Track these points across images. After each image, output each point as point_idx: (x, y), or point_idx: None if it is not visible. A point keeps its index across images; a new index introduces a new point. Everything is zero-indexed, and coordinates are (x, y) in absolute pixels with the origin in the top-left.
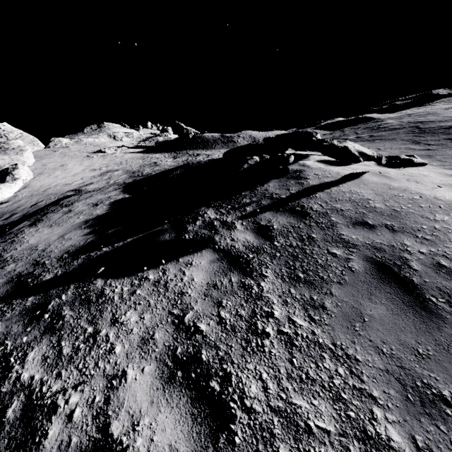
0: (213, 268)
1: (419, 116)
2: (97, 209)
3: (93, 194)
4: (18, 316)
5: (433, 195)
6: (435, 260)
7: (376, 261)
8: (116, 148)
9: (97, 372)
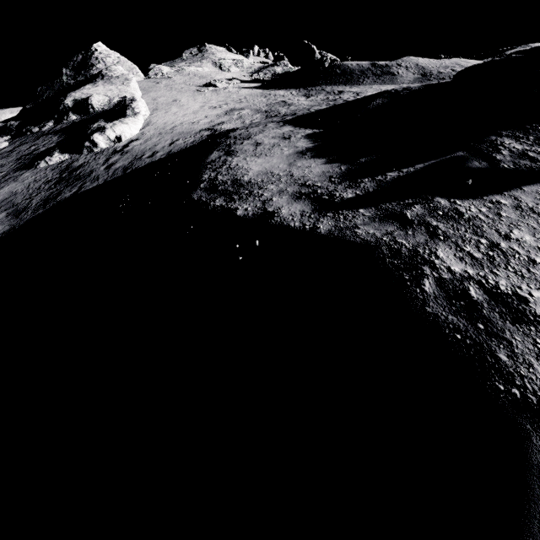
0: None
1: None
2: (295, 142)
3: (262, 129)
4: (373, 222)
5: None
6: None
7: None
8: (226, 81)
9: (537, 277)
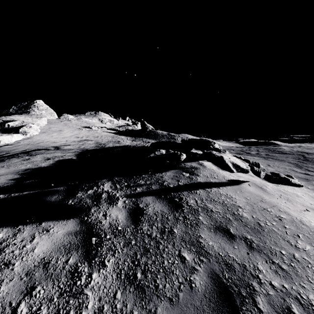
0: (64, 240)
1: (306, 148)
2: (45, 162)
3: (56, 151)
4: None
5: (300, 218)
6: (286, 302)
7: (220, 282)
8: (99, 127)
9: None
